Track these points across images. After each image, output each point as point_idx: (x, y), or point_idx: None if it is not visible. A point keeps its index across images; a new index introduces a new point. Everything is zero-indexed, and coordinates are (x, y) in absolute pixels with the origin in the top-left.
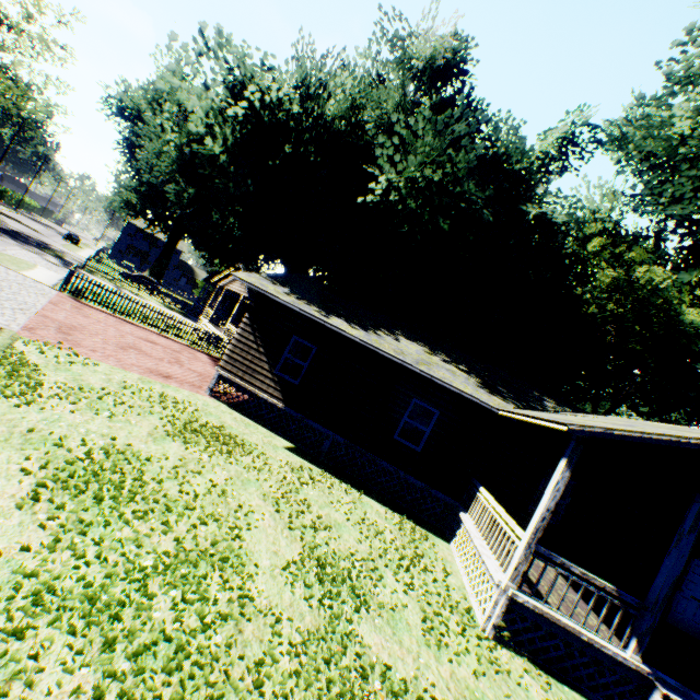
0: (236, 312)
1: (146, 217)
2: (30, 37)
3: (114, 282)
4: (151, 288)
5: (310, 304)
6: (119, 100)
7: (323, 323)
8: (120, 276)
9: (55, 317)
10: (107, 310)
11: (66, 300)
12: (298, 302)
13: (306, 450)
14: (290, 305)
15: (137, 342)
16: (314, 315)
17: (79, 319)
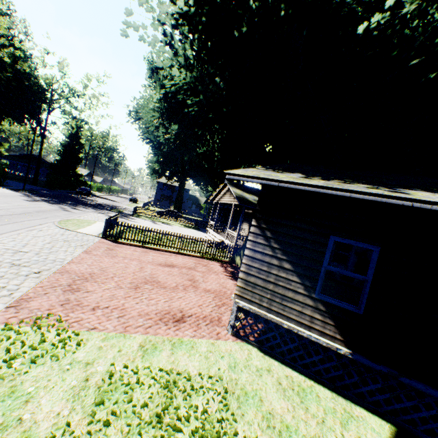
0: (231, 218)
1: (165, 175)
2: (89, 98)
3: (151, 219)
4: (175, 216)
5: (348, 182)
6: (135, 111)
7: (408, 204)
8: (155, 214)
9: (75, 269)
10: (137, 243)
11: (103, 244)
12: (332, 183)
13: (417, 433)
14: (326, 190)
15: (154, 272)
16: (385, 194)
17: (103, 263)
